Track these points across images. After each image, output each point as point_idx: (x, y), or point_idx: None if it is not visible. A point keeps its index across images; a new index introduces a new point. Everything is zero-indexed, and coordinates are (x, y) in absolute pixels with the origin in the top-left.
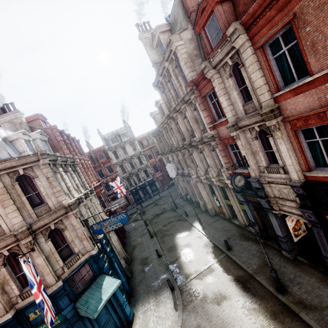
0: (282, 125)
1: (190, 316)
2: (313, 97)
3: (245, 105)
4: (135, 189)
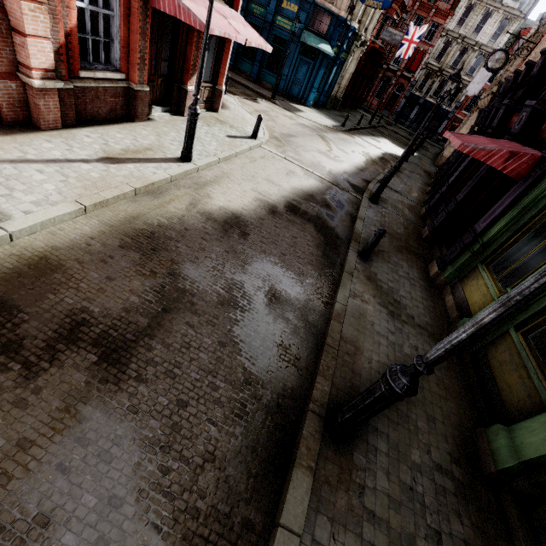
0: None
1: (336, 131)
2: None
3: None
4: (417, 99)
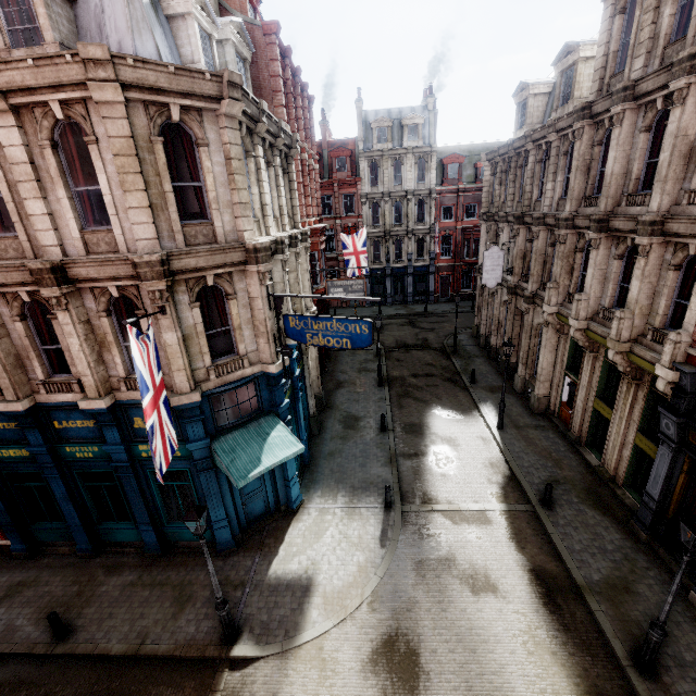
0: None
1: (405, 574)
2: None
3: None
4: (381, 272)
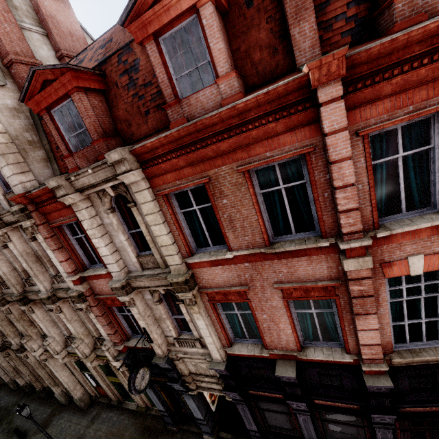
0: (198, 296)
1: None
2: (233, 273)
3: (141, 257)
4: None
